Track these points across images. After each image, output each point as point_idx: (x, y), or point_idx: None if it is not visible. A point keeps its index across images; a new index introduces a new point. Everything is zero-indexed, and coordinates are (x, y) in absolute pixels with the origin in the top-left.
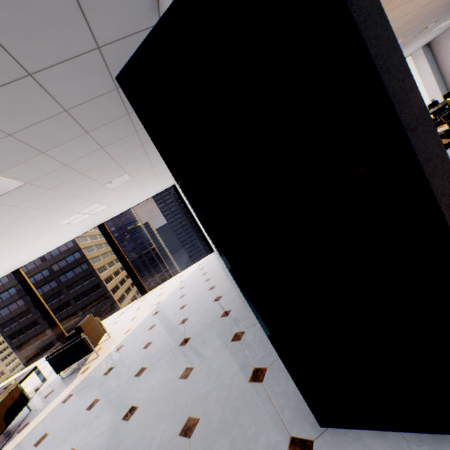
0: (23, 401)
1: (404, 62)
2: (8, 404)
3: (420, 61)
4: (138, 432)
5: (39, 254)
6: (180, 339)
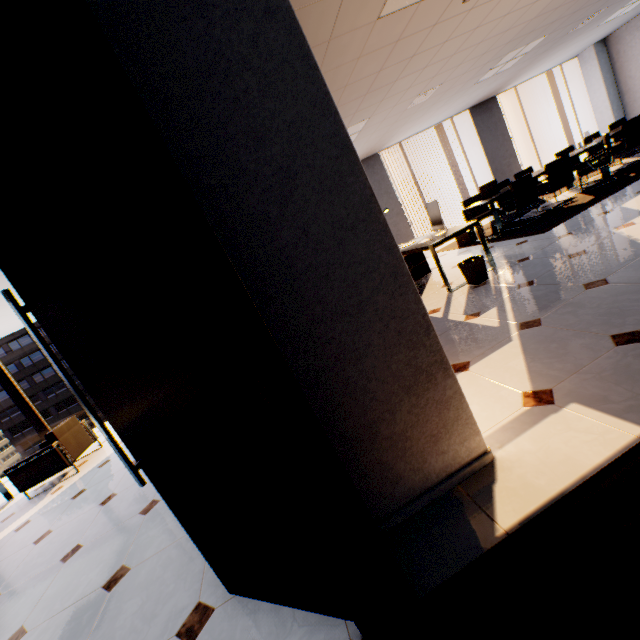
0: None
1: (342, 131)
2: None
3: (589, 67)
4: (67, 579)
5: (13, 329)
6: None
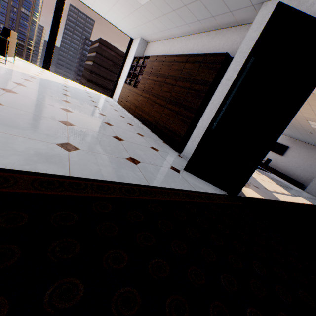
0: None
1: None
2: None
3: None
4: (80, 120)
5: None
6: (98, 111)
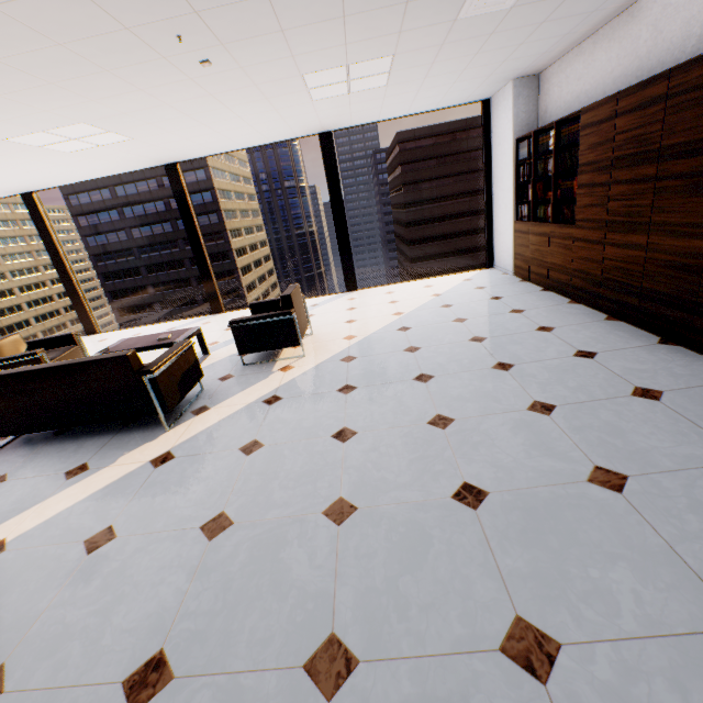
0: (198, 373)
1: None
2: (182, 368)
3: None
4: (535, 553)
5: (215, 149)
6: (521, 399)
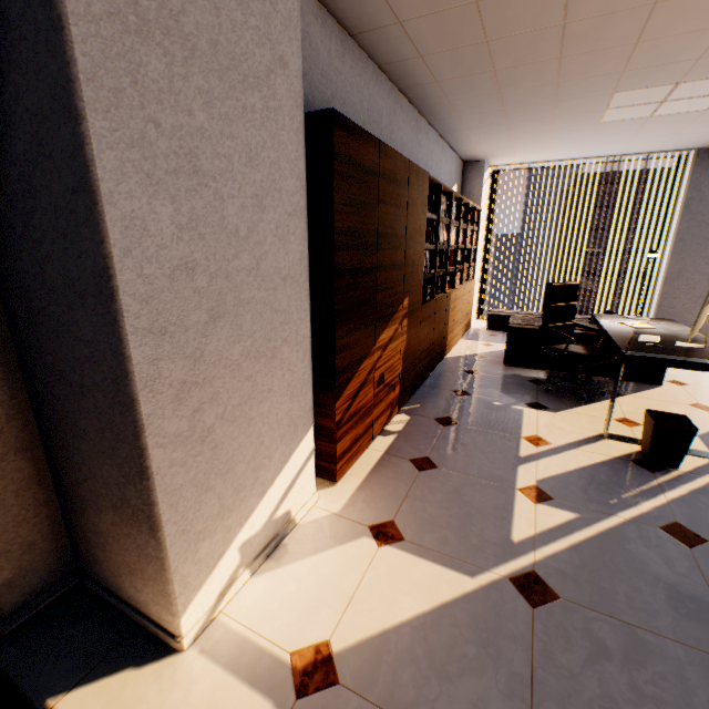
0: None
1: (81, 153)
2: None
3: None
4: None
5: None
6: None
